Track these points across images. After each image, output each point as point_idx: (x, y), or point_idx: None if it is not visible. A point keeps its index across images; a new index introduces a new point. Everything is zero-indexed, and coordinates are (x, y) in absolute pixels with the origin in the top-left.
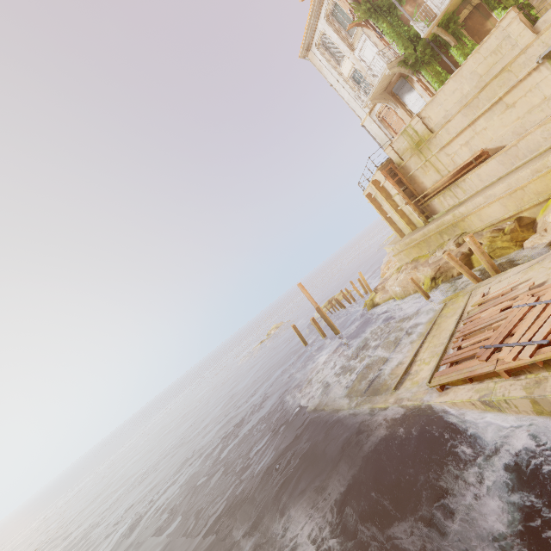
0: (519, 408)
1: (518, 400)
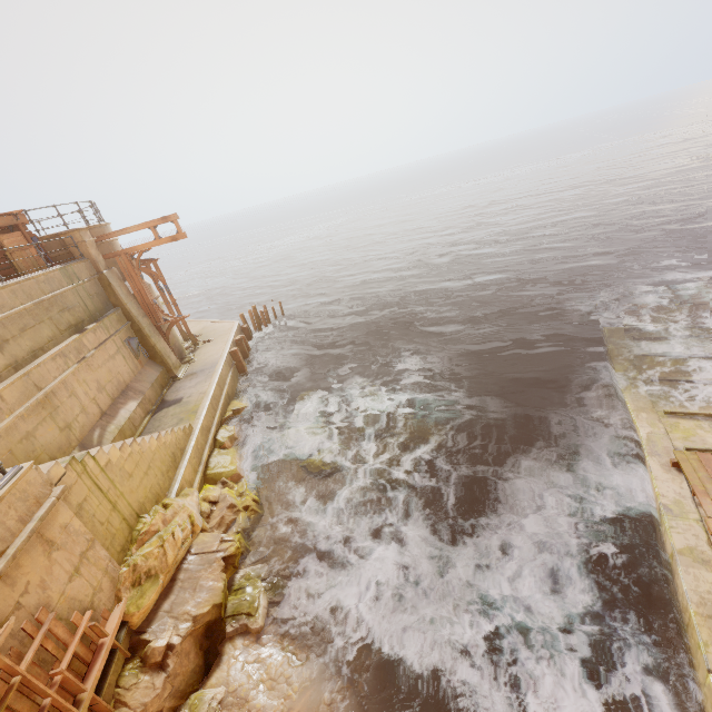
0: (666, 543)
1: (669, 541)
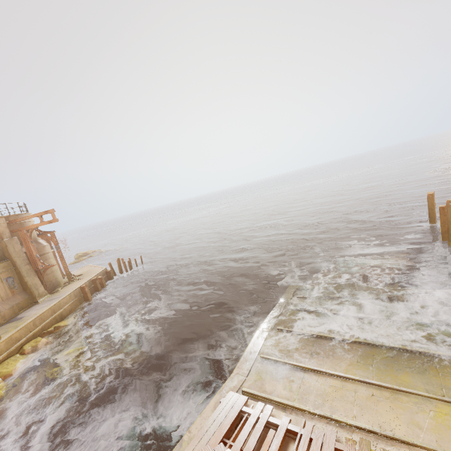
0: None
1: None
